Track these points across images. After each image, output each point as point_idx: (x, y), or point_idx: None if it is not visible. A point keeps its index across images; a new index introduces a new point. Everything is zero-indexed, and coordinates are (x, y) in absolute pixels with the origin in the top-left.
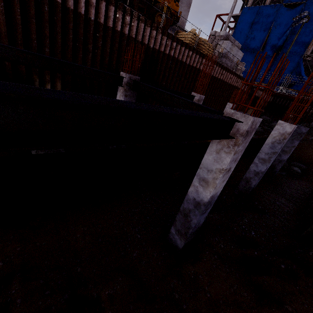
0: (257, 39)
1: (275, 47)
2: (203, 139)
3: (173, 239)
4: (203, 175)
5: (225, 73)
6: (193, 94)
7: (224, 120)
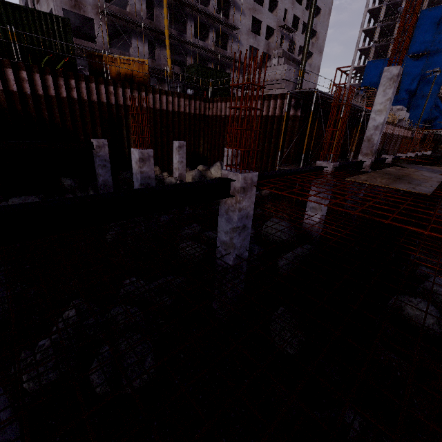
0: None
1: (410, 91)
2: None
3: None
4: None
5: (404, 131)
6: (422, 152)
7: None
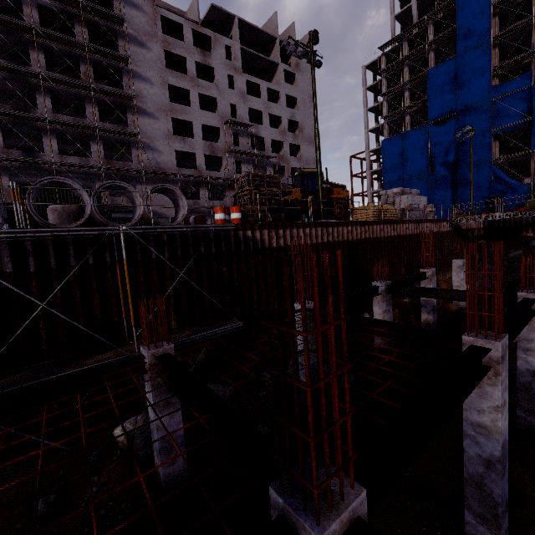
0: (418, 164)
1: (448, 165)
2: (530, 320)
3: (526, 423)
4: (525, 346)
5: (419, 225)
6: (423, 270)
7: (533, 305)
